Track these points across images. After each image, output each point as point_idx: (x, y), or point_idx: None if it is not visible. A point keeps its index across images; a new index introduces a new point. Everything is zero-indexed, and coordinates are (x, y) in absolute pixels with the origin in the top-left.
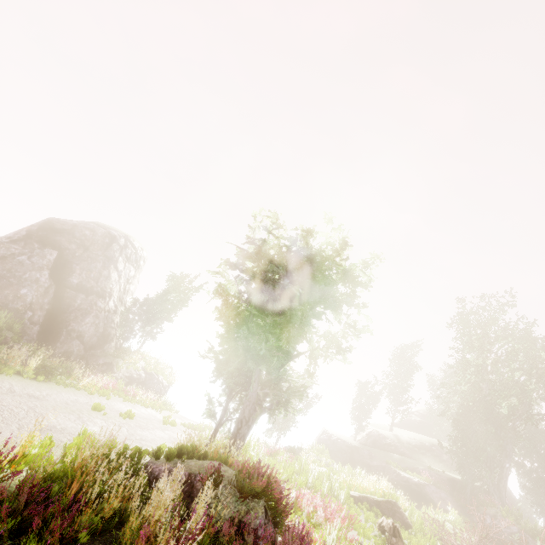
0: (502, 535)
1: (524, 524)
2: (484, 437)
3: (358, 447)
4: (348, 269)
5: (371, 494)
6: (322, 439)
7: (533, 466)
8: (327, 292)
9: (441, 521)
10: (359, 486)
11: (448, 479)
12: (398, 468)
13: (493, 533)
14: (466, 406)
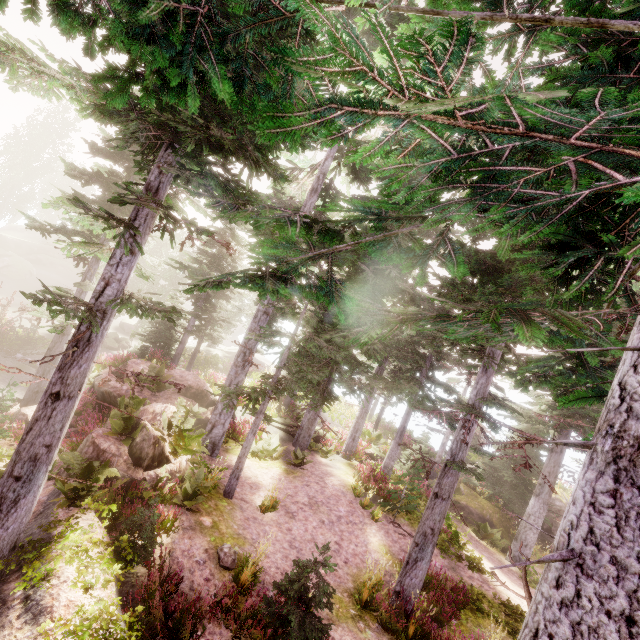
0: None
1: None
2: None
3: None
4: None
5: None
6: None
7: None
8: None
9: None
10: None
11: None
12: None
13: None
14: None
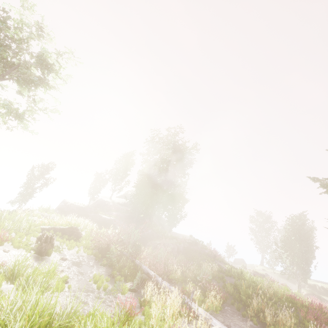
0: (144, 234)
1: (154, 229)
2: (148, 194)
3: (84, 207)
4: (41, 53)
5: (62, 226)
6: (60, 206)
7: (172, 207)
8: (17, 69)
9: (110, 233)
10: (54, 223)
11: (128, 216)
12: (102, 214)
13: (125, 231)
14: (144, 180)
